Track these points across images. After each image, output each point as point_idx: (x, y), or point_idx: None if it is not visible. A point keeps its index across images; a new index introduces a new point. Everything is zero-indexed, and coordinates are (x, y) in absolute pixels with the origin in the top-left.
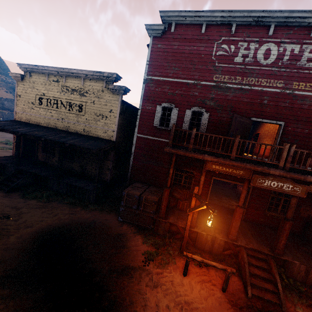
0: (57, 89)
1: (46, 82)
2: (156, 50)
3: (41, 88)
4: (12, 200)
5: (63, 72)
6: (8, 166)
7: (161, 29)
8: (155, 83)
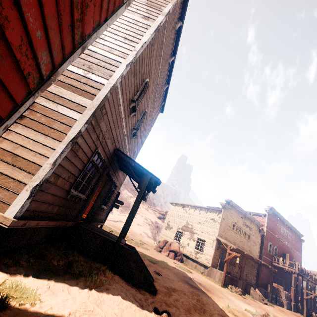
0: (241, 222)
1: (237, 216)
2: (268, 218)
3: (235, 219)
4: (278, 310)
5: (247, 215)
6: (238, 282)
7: (271, 212)
8: (268, 232)
